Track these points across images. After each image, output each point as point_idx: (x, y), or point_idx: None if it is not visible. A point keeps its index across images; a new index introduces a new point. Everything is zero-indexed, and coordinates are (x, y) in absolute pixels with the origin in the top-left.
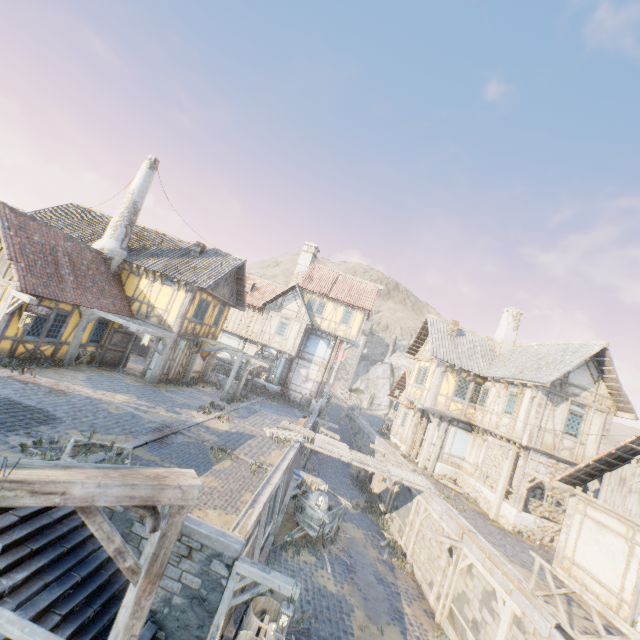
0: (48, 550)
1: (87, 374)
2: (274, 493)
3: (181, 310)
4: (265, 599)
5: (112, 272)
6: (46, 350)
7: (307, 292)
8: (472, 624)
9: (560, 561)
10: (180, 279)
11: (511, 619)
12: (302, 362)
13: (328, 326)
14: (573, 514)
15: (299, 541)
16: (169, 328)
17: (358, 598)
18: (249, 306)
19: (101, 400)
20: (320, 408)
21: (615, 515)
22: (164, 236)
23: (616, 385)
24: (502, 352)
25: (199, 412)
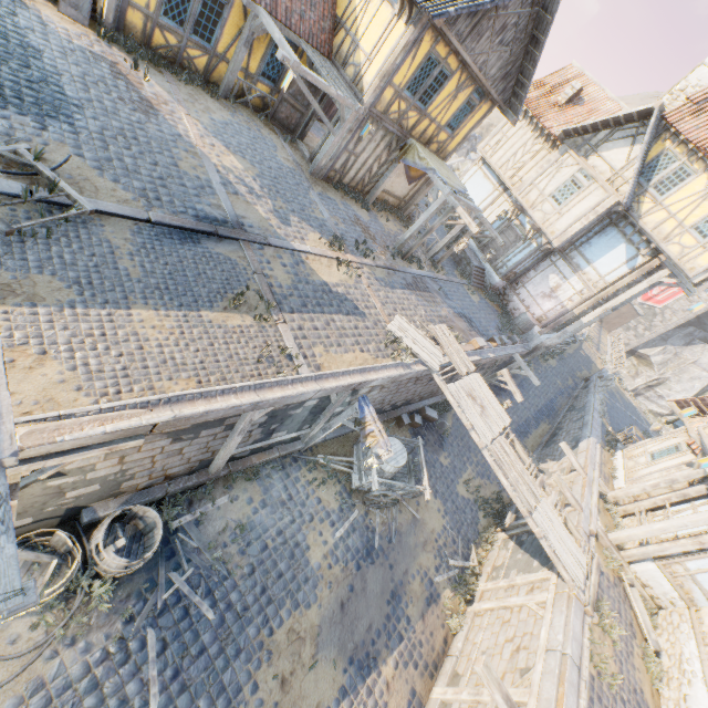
0: None
1: (234, 119)
2: (310, 404)
3: (386, 62)
4: (156, 516)
5: None
6: (196, 58)
7: (669, 134)
8: None
9: None
10: None
11: None
12: (562, 265)
13: (657, 224)
14: None
15: (341, 471)
16: (360, 93)
17: (334, 597)
18: (543, 131)
19: (192, 147)
20: (539, 345)
21: None
22: None
23: None
24: None
25: (323, 240)
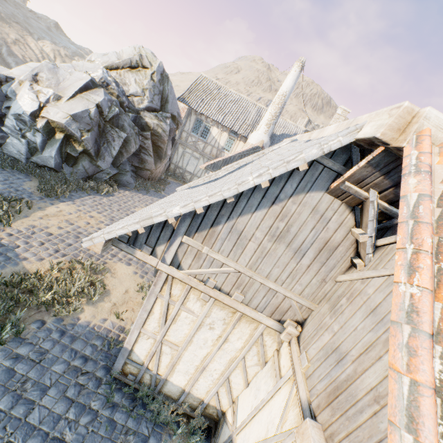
0: None
1: None
2: None
3: None
4: None
5: None
6: None
7: None
8: None
9: None
10: None
11: None
12: None
13: None
14: None
15: None
16: None
17: None
18: None
19: None
20: None
21: None
22: None
23: None
24: None
25: None
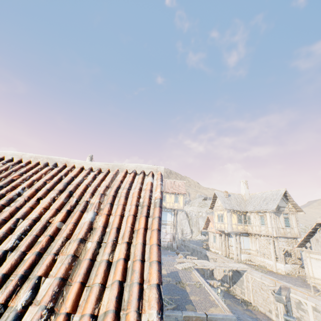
0: None
1: None
2: None
3: None
4: None
5: None
6: None
7: None
8: (297, 319)
9: (309, 279)
10: None
11: (312, 309)
12: (162, 226)
13: (169, 205)
14: (306, 258)
15: None
16: None
17: None
18: None
19: None
20: (177, 246)
21: (320, 254)
22: None
23: (294, 203)
24: (246, 198)
25: None
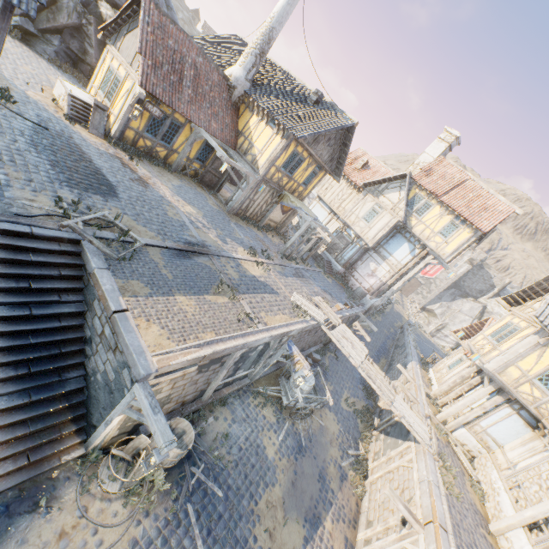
0: (16, 280)
1: (182, 183)
2: (259, 348)
3: (272, 155)
4: (187, 424)
5: (232, 102)
6: (160, 152)
7: (417, 186)
8: None
9: None
10: (280, 122)
11: None
12: (375, 256)
13: (421, 231)
14: None
15: (273, 397)
16: (257, 169)
17: (287, 478)
18: (351, 183)
19: (170, 203)
20: (371, 306)
21: None
22: (292, 79)
23: None
24: None
25: (245, 251)
